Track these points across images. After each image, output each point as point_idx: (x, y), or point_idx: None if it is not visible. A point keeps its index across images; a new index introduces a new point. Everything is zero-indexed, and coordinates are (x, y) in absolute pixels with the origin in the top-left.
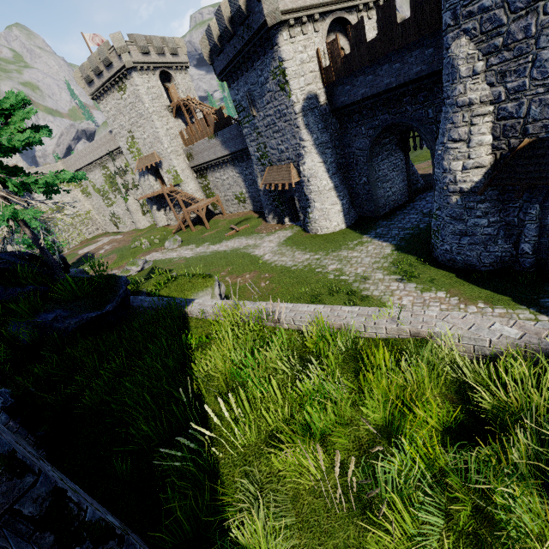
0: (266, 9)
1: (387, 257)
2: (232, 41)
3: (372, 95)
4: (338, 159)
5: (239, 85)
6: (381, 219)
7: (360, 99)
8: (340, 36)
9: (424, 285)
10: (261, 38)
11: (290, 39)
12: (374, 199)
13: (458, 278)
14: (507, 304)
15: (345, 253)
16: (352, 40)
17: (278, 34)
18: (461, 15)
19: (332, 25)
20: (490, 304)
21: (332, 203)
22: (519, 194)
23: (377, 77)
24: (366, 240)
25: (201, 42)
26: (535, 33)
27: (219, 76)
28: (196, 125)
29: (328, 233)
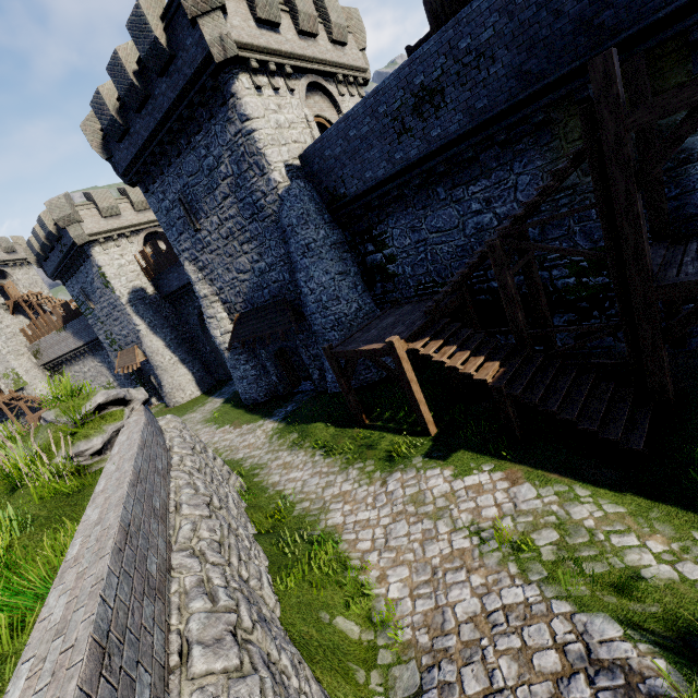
0: (73, 234)
1: (213, 410)
2: (54, 251)
3: (183, 286)
4: (181, 335)
5: (73, 283)
6: (232, 379)
7: (176, 289)
8: (161, 242)
9: (222, 423)
10: (77, 251)
11: (104, 251)
12: (220, 363)
13: (245, 411)
14: (256, 420)
15: (186, 417)
16: (155, 251)
17: (91, 249)
18: (180, 250)
19: (151, 236)
20: (248, 423)
21: (181, 374)
22: (242, 346)
23: (180, 274)
24: (209, 401)
25: (25, 250)
26: (212, 262)
27: (51, 277)
28: (41, 320)
29: (184, 403)
